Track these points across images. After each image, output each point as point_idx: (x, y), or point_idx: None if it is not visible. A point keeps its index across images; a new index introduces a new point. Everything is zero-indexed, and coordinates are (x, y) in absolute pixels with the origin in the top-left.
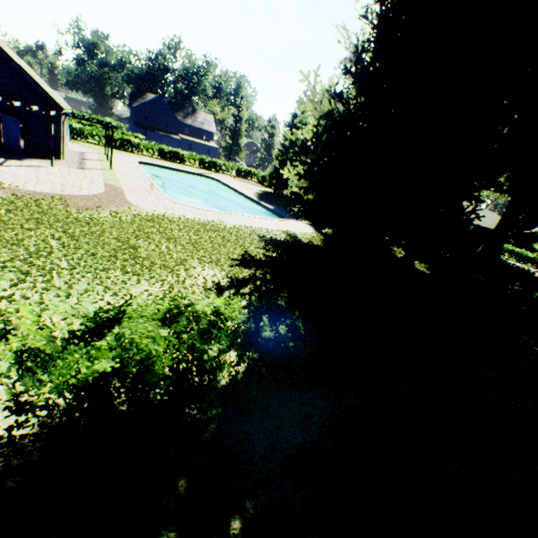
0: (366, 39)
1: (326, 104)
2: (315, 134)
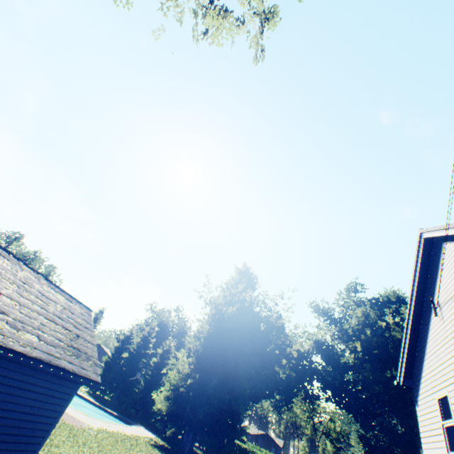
0: (200, 343)
1: (197, 375)
2: (191, 386)
